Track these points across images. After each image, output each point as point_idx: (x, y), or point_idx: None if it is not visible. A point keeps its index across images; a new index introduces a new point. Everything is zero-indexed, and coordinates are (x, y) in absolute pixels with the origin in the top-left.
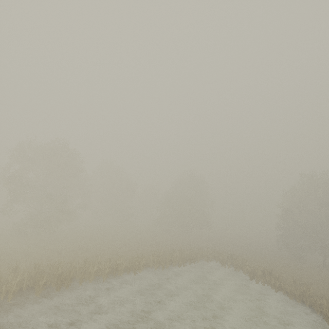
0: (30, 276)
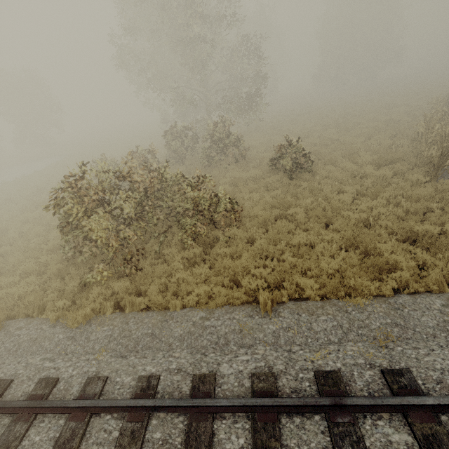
0: None
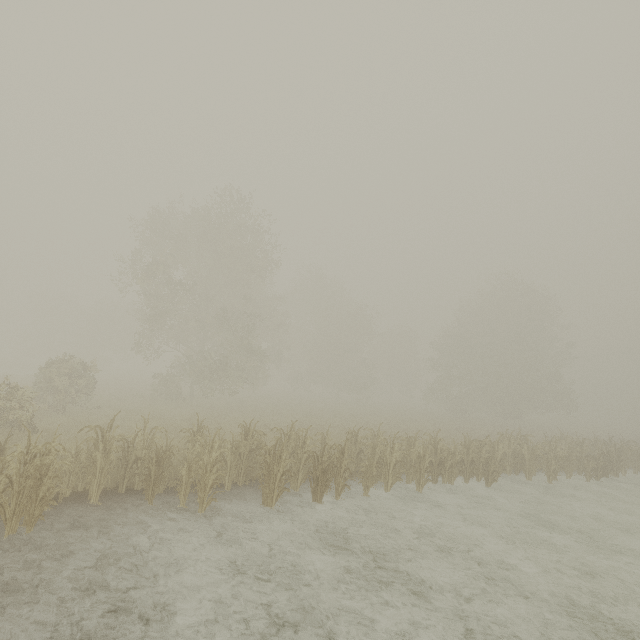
0: (238, 453)
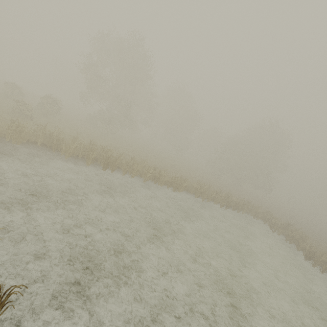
0: (85, 148)
